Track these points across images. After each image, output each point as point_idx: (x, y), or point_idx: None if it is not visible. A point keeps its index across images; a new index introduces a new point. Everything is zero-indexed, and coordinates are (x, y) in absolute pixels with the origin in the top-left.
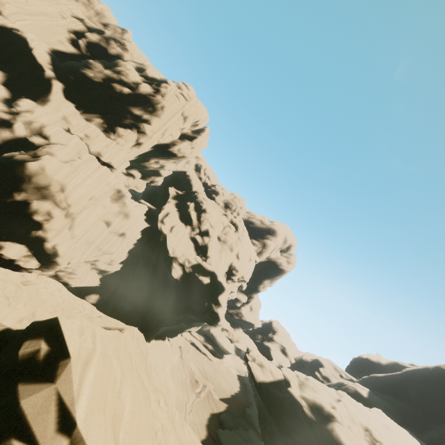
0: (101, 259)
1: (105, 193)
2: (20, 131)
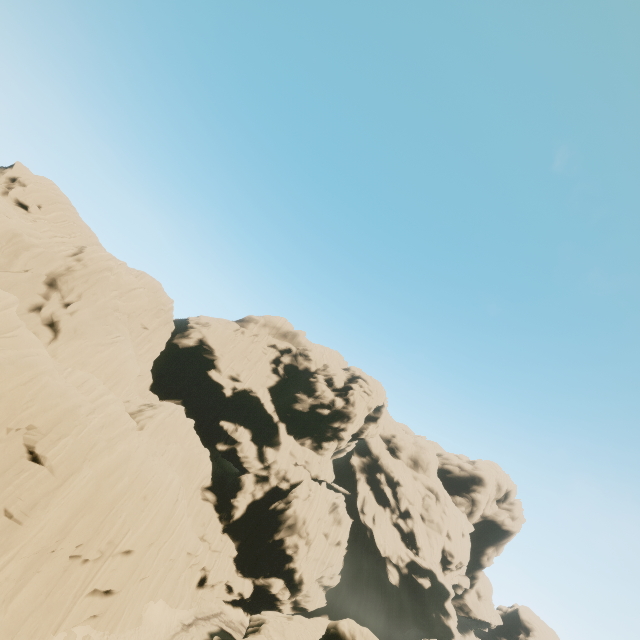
0: (326, 574)
1: (326, 510)
2: (274, 482)
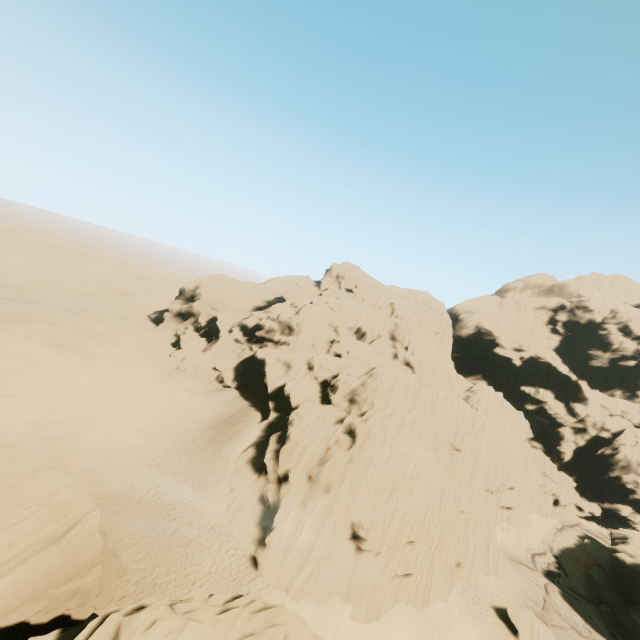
0: None
1: None
2: (592, 432)
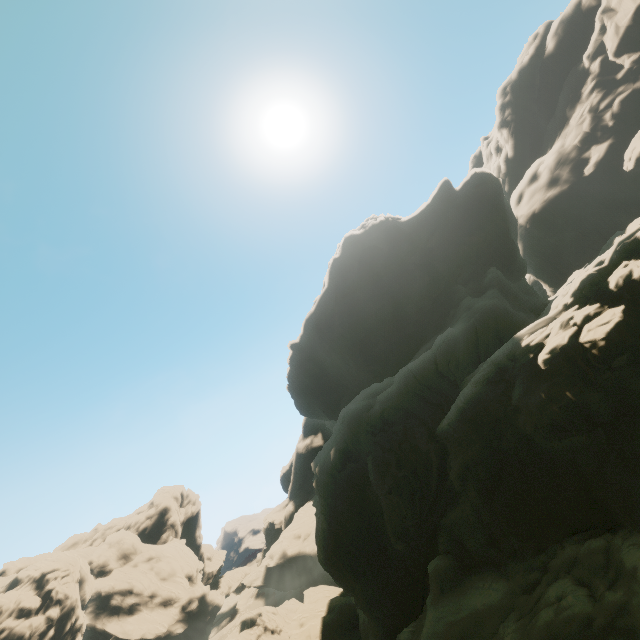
0: None
1: None
2: None
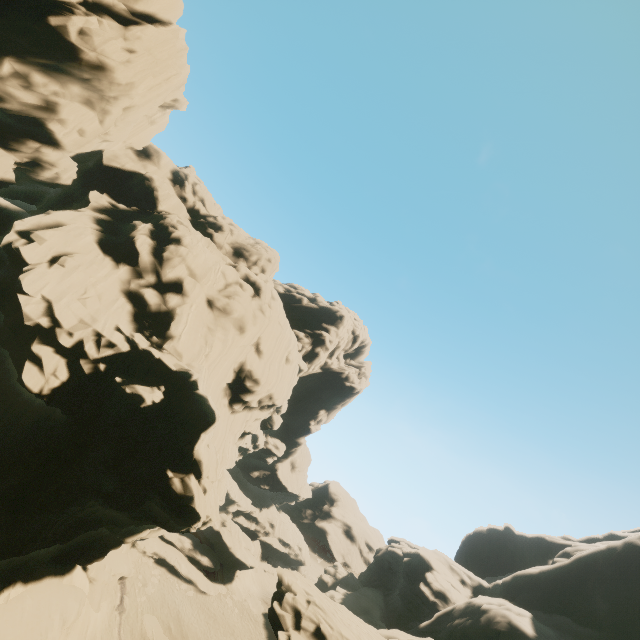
0: None
1: None
2: None
